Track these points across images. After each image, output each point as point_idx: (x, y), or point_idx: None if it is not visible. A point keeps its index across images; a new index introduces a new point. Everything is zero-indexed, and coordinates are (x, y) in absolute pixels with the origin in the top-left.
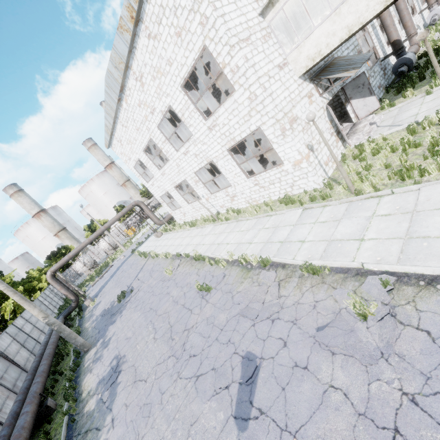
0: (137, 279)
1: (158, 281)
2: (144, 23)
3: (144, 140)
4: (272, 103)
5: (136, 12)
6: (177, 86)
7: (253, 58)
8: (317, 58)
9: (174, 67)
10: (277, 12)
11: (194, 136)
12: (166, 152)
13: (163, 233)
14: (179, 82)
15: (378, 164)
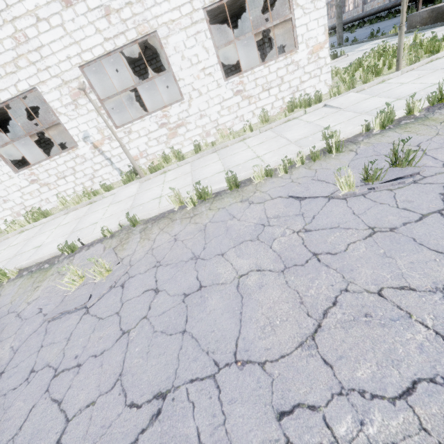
0: None
1: (30, 333)
2: None
3: None
4: None
5: None
6: None
7: None
8: None
9: None
10: None
11: None
12: None
13: None
14: None
15: (380, 64)
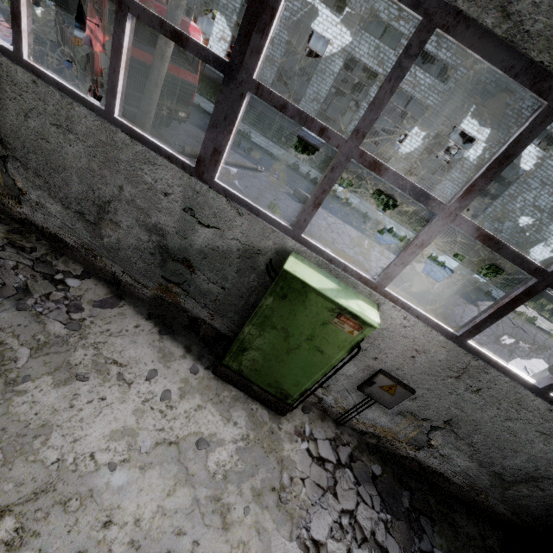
0: None
1: None
2: None
3: None
4: None
5: None
6: None
7: None
8: None
9: None
10: None
11: None
12: None
13: None
14: None
15: None
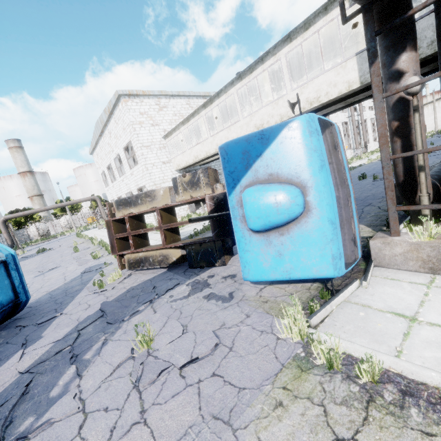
0: (59, 245)
1: (67, 247)
2: (114, 115)
3: (107, 162)
4: (149, 177)
5: (111, 111)
6: (122, 148)
7: (147, 155)
8: (179, 166)
9: (122, 139)
10: (169, 140)
11: (126, 174)
12: (116, 175)
13: (104, 227)
14: (123, 146)
15: None
